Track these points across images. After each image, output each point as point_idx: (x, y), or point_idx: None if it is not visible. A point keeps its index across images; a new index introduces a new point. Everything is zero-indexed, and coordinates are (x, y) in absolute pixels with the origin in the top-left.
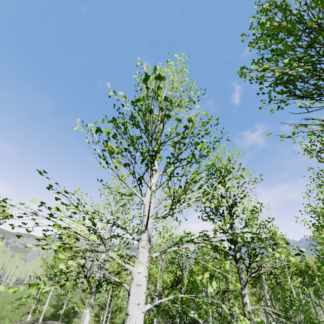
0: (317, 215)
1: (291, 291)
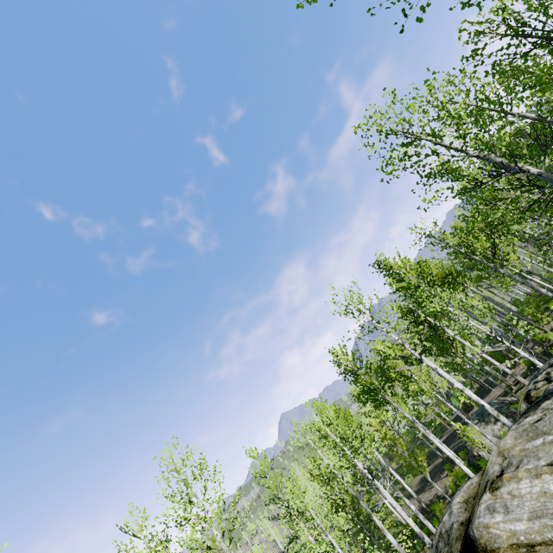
0: None
1: None
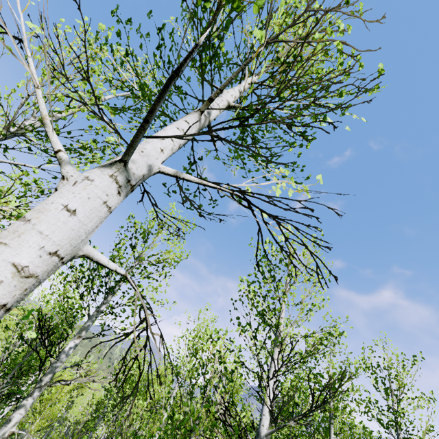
0: (197, 335)
1: (136, 438)
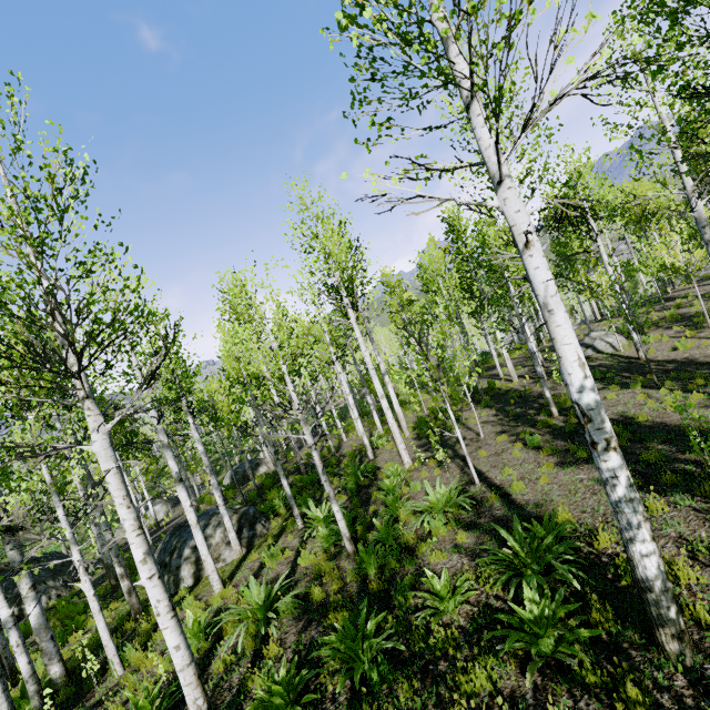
0: None
1: None
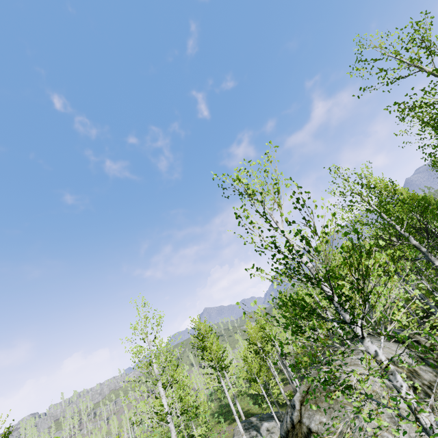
0: None
1: None
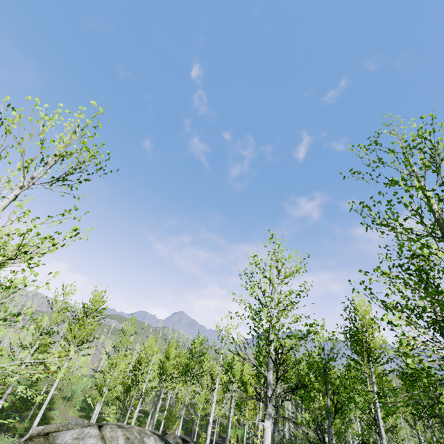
0: None
1: None
